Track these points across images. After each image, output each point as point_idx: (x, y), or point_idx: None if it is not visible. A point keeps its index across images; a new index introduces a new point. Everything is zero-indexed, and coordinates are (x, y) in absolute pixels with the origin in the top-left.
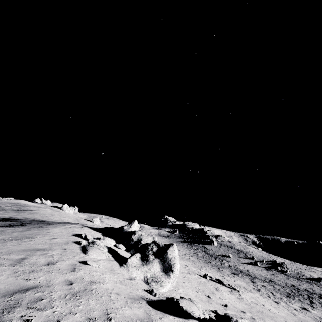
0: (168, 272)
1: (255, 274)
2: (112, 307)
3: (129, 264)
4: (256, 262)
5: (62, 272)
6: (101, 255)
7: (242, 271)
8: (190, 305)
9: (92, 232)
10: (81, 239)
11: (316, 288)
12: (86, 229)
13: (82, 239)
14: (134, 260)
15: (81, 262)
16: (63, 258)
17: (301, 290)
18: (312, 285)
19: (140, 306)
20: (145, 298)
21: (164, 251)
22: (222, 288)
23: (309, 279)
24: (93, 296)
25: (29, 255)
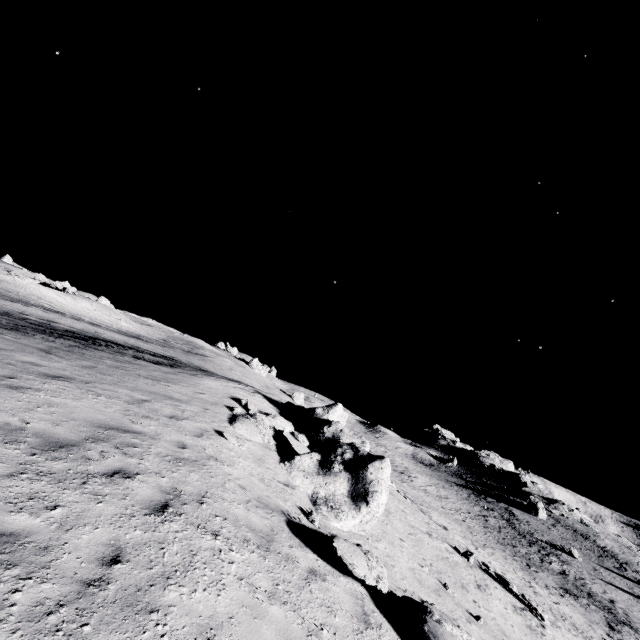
0: (360, 502)
1: (631, 617)
2: (217, 494)
3: (295, 464)
4: None
5: (181, 432)
6: (255, 436)
7: (595, 596)
8: (355, 554)
9: (265, 403)
10: (239, 406)
11: None
12: (257, 397)
13: (241, 407)
14: (305, 462)
15: (216, 432)
16: (195, 418)
17: None
18: None
19: (269, 517)
20: (290, 515)
21: (362, 464)
22: (499, 592)
23: None
24: (201, 471)
25: (156, 400)
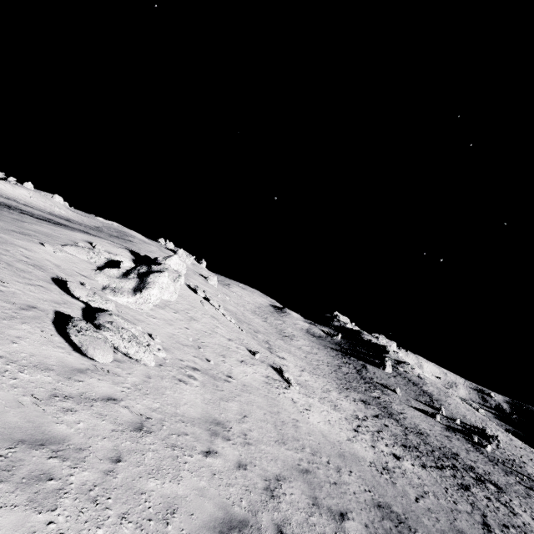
0: (137, 292)
1: (406, 419)
2: None
3: (104, 272)
4: (434, 414)
5: (5, 234)
6: (81, 255)
7: (389, 409)
8: (80, 289)
9: (125, 253)
10: (90, 246)
11: (506, 479)
12: (121, 250)
13: (91, 246)
14: (112, 272)
15: (41, 243)
16: (30, 236)
17: (459, 461)
18: (506, 475)
19: (37, 270)
20: (64, 279)
21: (148, 274)
22: (263, 370)
23: (522, 473)
24: None
25: (3, 223)
